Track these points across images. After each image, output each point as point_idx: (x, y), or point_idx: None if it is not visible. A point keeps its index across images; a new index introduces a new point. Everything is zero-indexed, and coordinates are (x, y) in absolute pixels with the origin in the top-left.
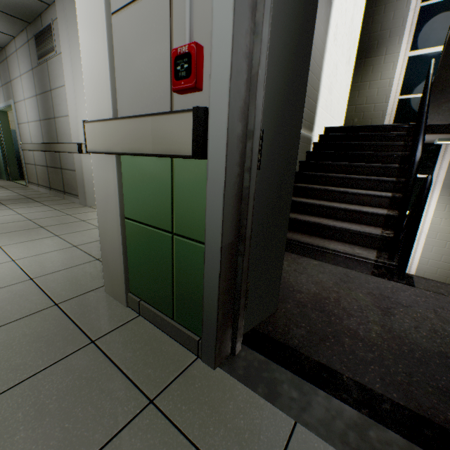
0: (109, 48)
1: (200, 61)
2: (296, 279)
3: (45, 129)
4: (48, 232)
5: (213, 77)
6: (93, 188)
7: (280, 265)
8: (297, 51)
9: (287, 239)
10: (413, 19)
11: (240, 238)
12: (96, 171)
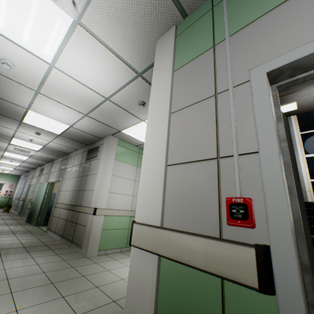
0: (164, 182)
1: (252, 208)
2: None
3: (75, 195)
4: (57, 290)
5: (270, 224)
6: (94, 240)
7: None
8: (296, 188)
9: None
10: (299, 139)
11: None
12: (134, 262)
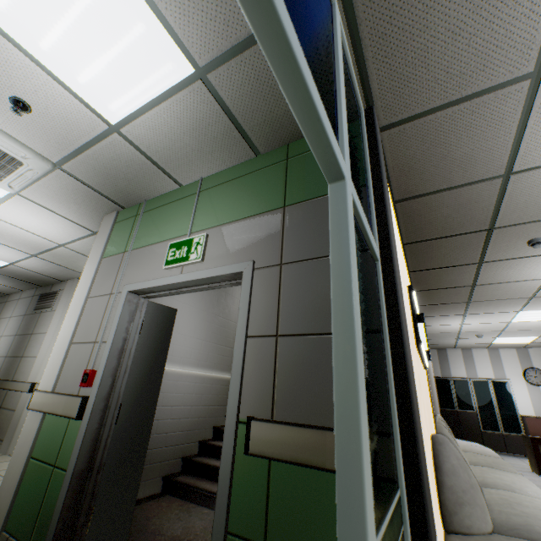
0: (65, 357)
1: (94, 376)
2: (171, 524)
3: (7, 364)
4: None
5: (95, 384)
6: None
7: (134, 497)
8: (154, 363)
9: (190, 485)
10: None
11: (91, 467)
12: (28, 422)
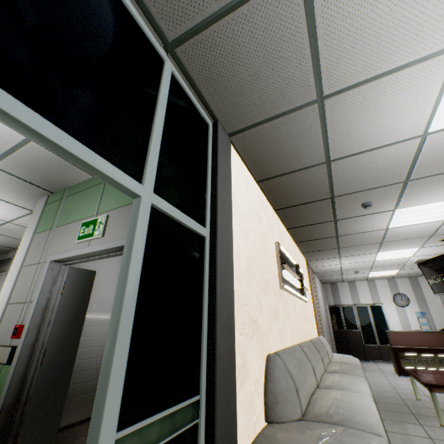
0: (2, 315)
1: (22, 329)
2: None
3: None
4: None
5: (22, 336)
6: None
7: (58, 421)
8: (76, 315)
9: None
10: None
11: (19, 401)
12: None
